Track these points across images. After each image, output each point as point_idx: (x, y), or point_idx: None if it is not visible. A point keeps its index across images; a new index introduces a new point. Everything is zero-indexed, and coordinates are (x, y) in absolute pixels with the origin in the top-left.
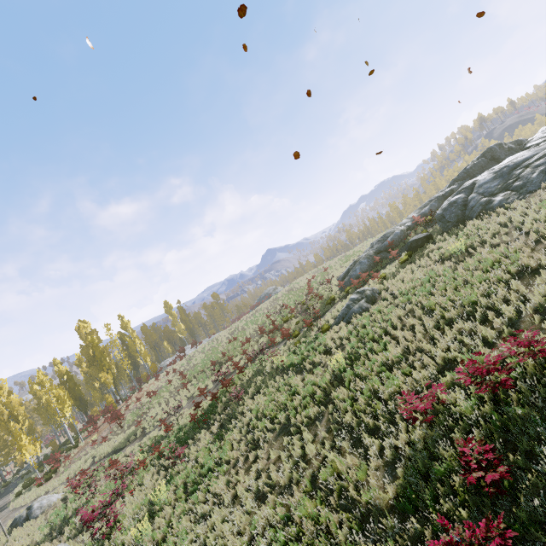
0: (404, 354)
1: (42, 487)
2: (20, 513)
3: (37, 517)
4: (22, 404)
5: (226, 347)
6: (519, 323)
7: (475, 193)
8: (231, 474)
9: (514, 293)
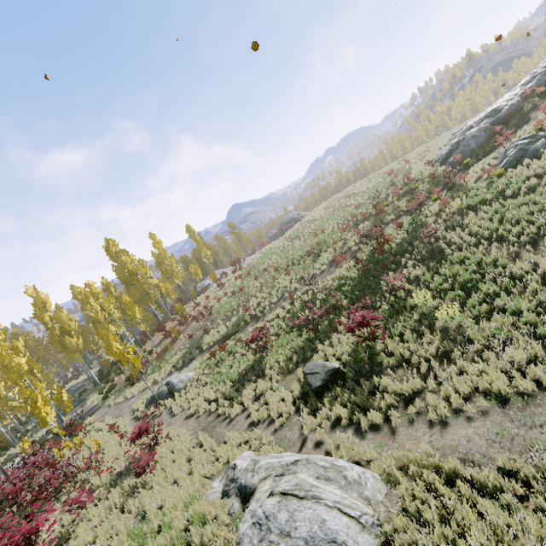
0: None
1: (140, 383)
2: (141, 398)
3: (183, 389)
4: (35, 340)
5: (310, 242)
6: None
7: None
8: (523, 261)
9: None
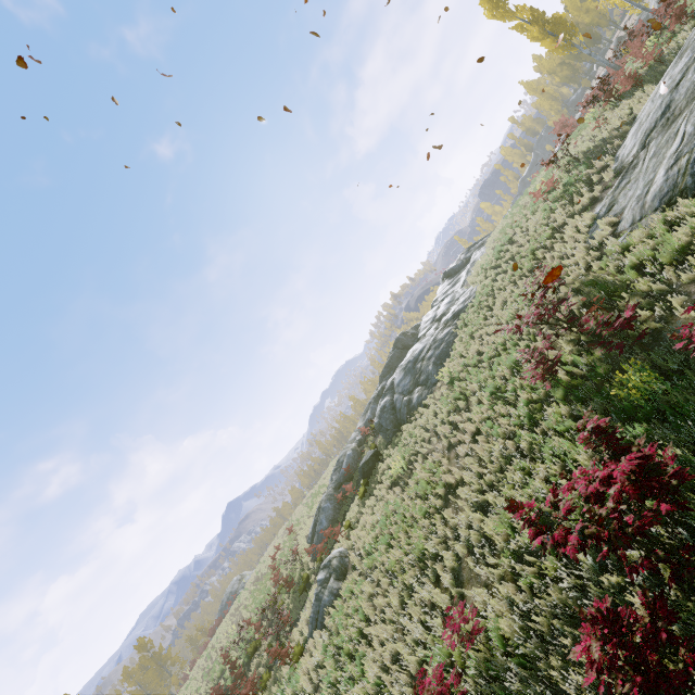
0: (382, 673)
1: None
2: None
3: None
4: None
5: None
6: (462, 572)
7: (397, 393)
8: None
9: (447, 529)
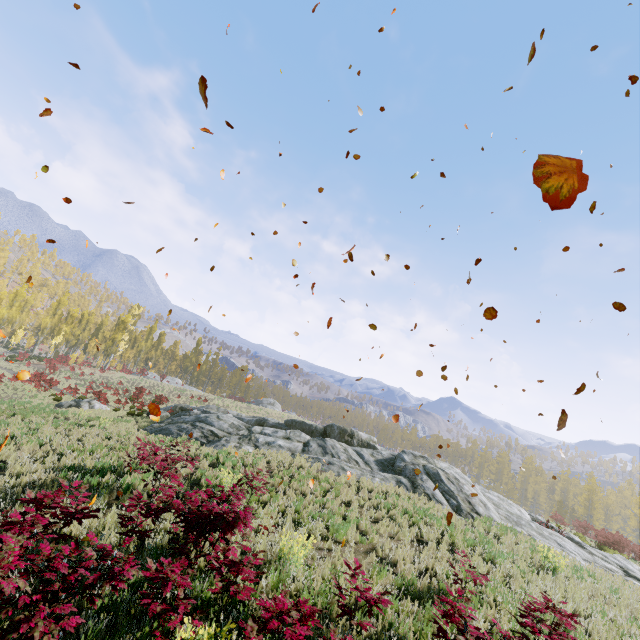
0: None
1: (1, 360)
2: None
3: None
4: None
5: (119, 385)
6: None
7: (188, 416)
8: None
9: None
